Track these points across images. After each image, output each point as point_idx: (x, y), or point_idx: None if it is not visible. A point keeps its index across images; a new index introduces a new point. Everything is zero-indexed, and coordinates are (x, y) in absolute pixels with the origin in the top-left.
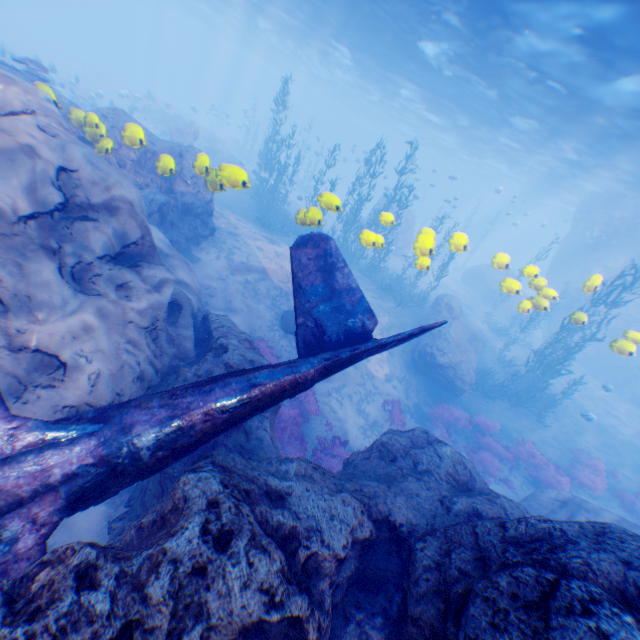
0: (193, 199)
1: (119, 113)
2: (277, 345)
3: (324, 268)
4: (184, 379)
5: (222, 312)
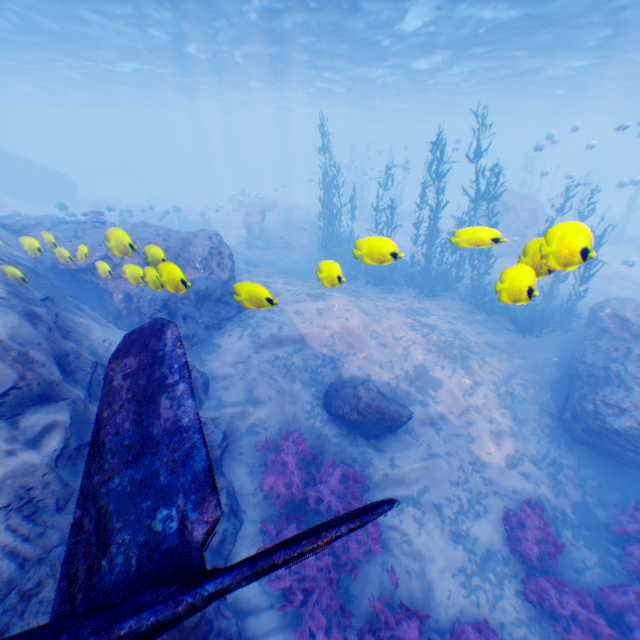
0: (206, 283)
1: (139, 226)
2: (319, 437)
3: (145, 391)
4: (6, 600)
5: (240, 407)
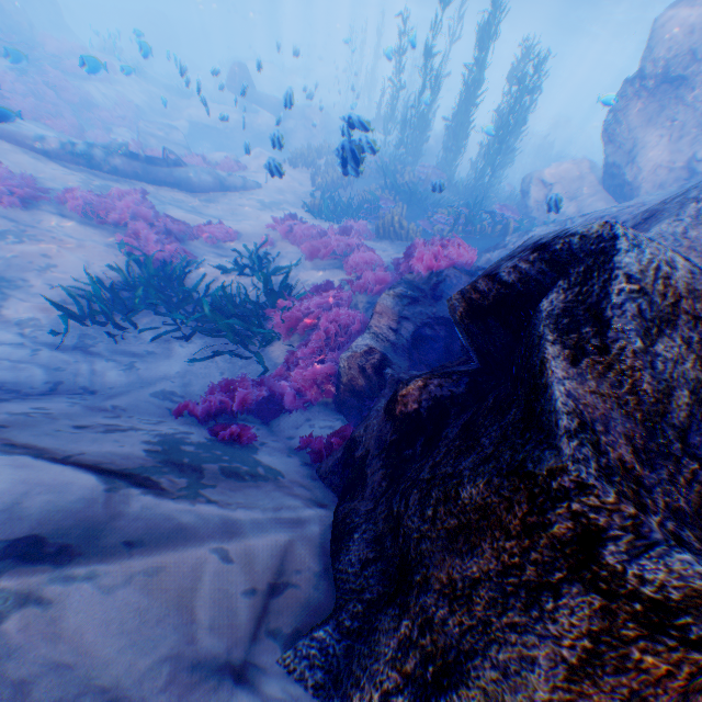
0: None
1: None
2: None
3: None
4: None
5: None
